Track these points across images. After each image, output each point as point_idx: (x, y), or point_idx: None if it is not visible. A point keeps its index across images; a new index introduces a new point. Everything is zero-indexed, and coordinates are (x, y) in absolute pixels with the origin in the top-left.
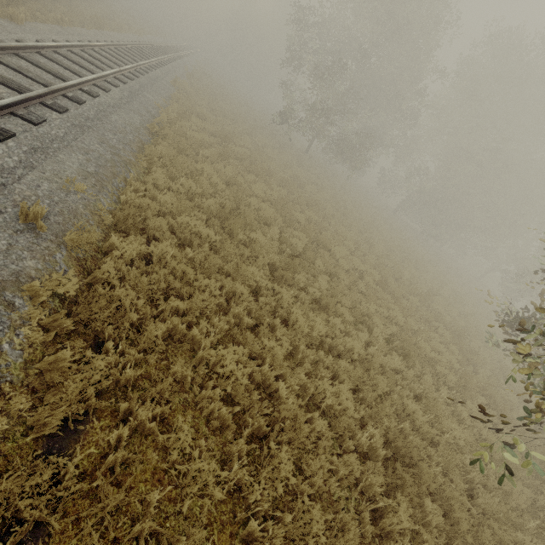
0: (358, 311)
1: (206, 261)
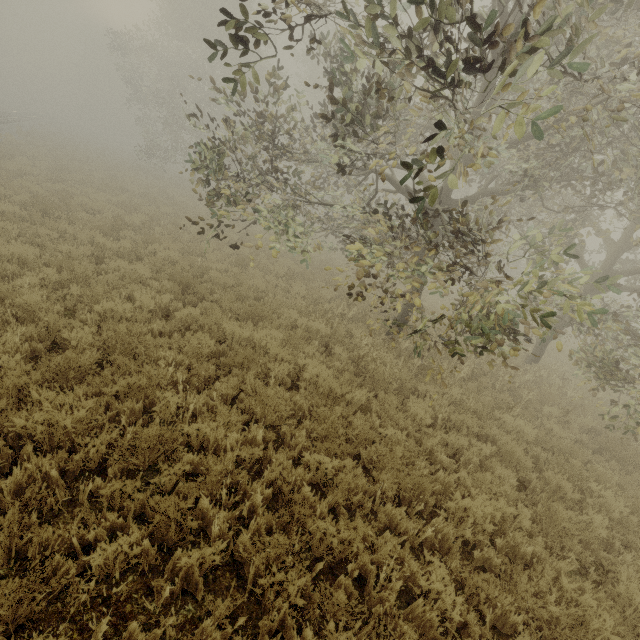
0: (188, 245)
1: (7, 220)
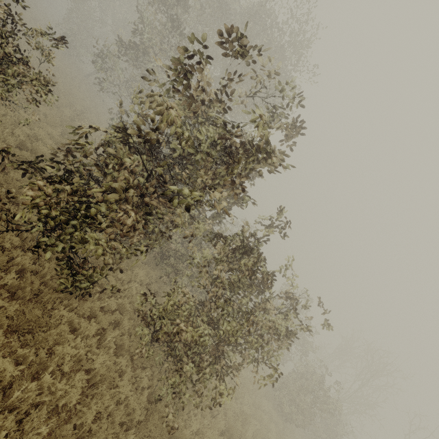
0: None
1: None
